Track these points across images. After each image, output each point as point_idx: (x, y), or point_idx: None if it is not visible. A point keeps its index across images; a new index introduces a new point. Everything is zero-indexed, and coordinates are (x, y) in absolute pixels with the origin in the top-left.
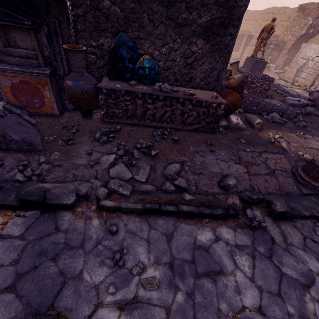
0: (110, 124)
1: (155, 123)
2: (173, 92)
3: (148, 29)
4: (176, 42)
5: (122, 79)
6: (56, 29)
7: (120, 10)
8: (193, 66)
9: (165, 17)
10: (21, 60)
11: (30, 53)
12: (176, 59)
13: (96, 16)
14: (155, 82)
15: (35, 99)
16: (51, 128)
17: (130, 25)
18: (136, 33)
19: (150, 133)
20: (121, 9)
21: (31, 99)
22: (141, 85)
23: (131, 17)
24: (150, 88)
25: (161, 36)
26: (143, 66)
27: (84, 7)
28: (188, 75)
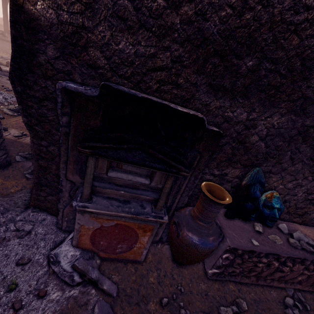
0: (220, 285)
1: (277, 283)
2: (313, 248)
3: (284, 165)
4: (306, 179)
5: (242, 218)
6: (192, 163)
7: (264, 146)
8: (312, 201)
9: (307, 157)
10: (126, 193)
11: (139, 183)
12: (297, 194)
13: (235, 148)
14: (275, 221)
15: (121, 243)
16: (145, 311)
17: (267, 160)
18: (269, 167)
19: (282, 311)
20: (267, 145)
21: (115, 244)
22: (268, 230)
23: (273, 153)
24: (286, 242)
25: (294, 172)
26: (272, 205)
27: (227, 138)
28: (302, 209)
